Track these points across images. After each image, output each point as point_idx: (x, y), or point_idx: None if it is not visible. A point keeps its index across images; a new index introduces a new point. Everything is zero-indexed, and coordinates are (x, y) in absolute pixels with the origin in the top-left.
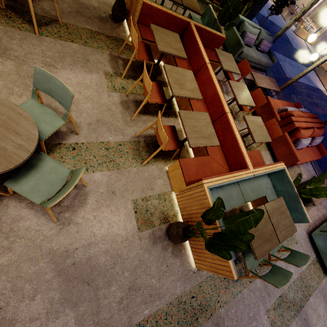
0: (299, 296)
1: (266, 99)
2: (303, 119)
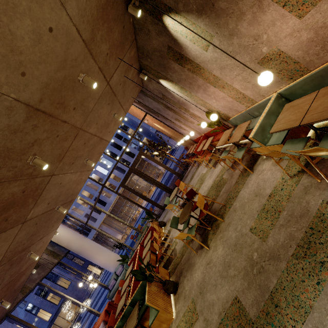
0: None
1: (109, 327)
2: (99, 318)
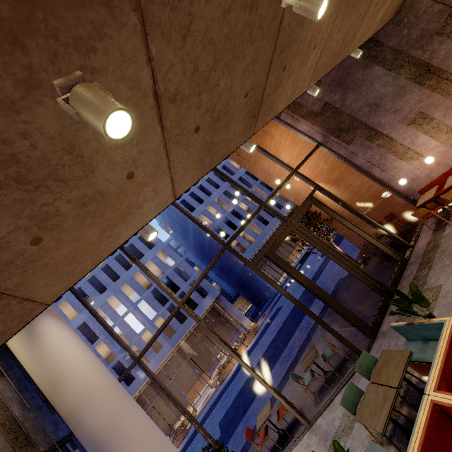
0: None
1: None
2: None
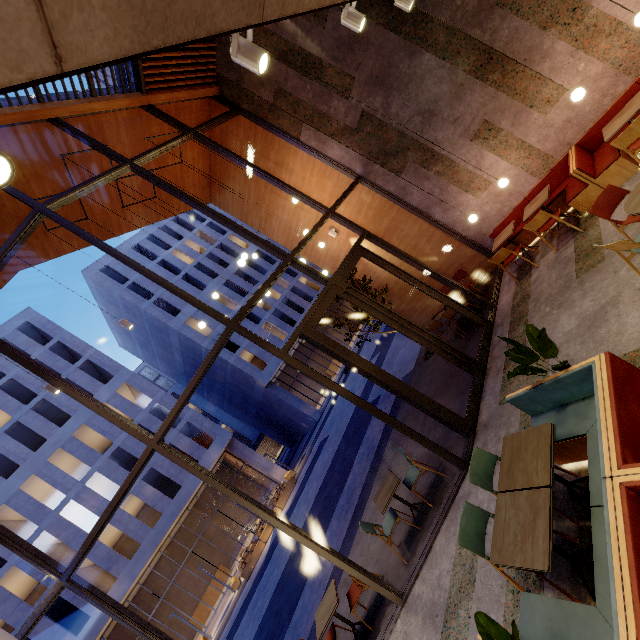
0: (452, 634)
1: None
2: None
